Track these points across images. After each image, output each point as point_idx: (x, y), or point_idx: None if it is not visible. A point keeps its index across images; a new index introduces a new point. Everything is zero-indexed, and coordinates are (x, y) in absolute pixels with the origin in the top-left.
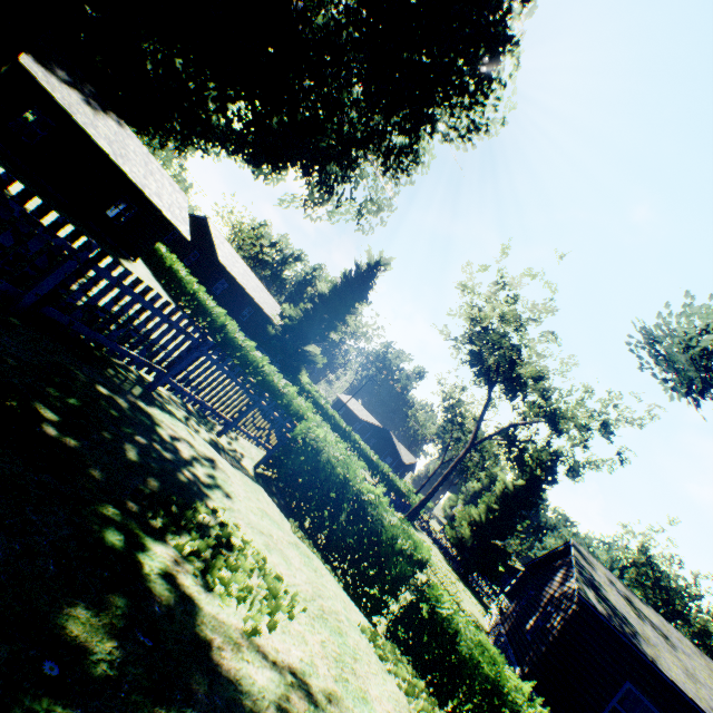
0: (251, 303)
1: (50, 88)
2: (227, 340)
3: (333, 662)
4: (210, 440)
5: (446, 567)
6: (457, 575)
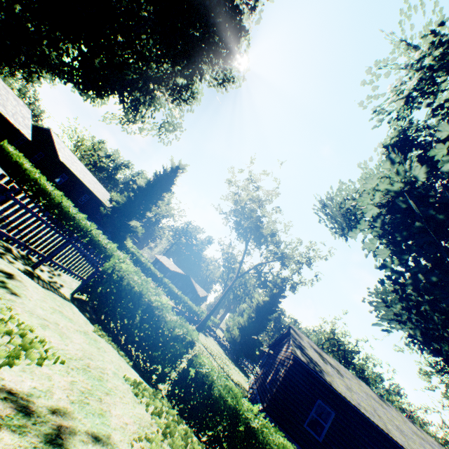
0: (87, 191)
1: None
2: (63, 213)
3: (78, 393)
4: (24, 270)
5: (224, 356)
6: (231, 360)
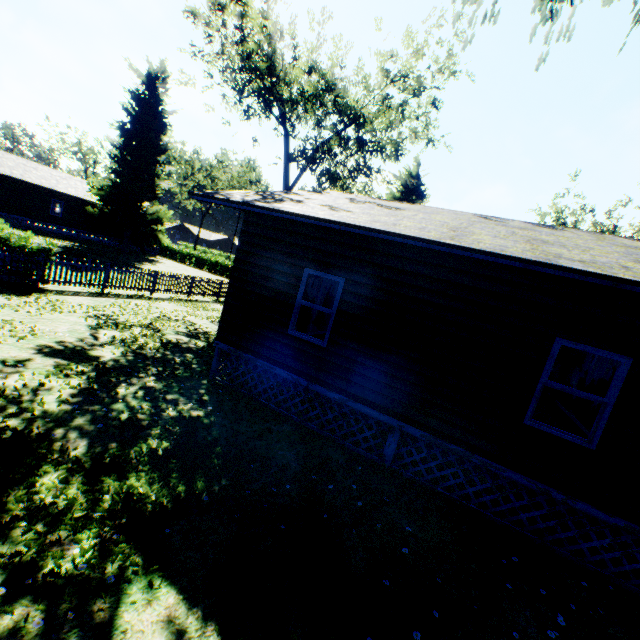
0: (50, 194)
1: None
2: None
3: None
4: None
5: None
6: None
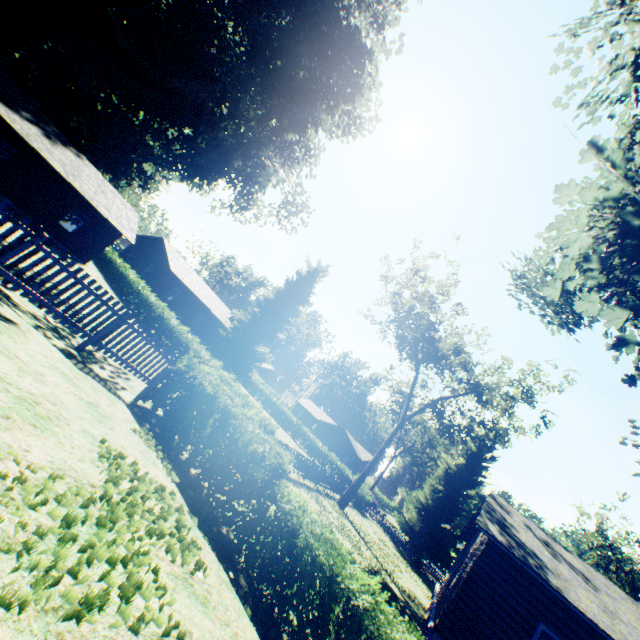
0: (203, 309)
1: (11, 121)
2: (163, 326)
3: None
4: (63, 348)
5: (392, 551)
6: (407, 562)
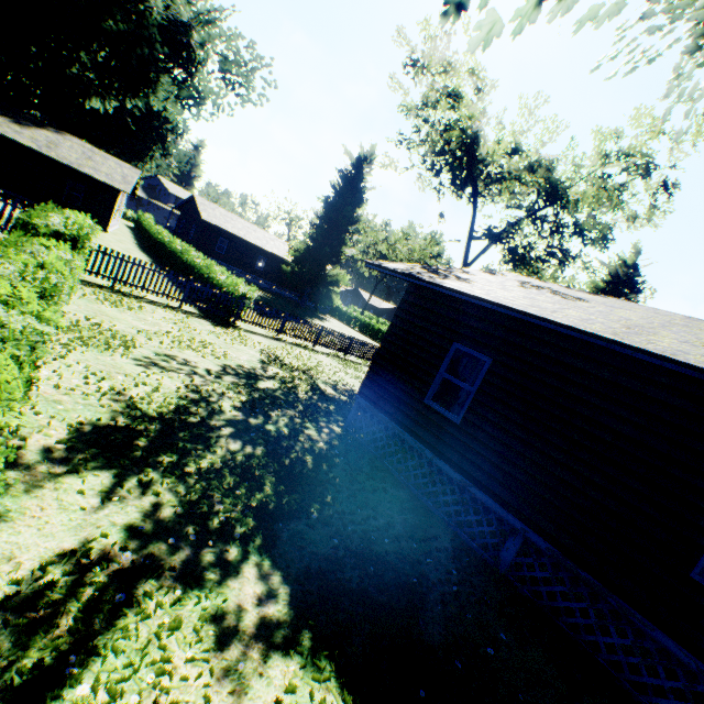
0: (259, 252)
1: None
2: (173, 256)
3: None
4: None
5: None
6: None
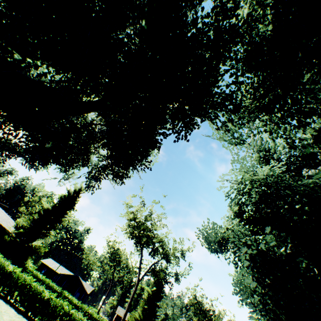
0: None
1: None
2: None
3: None
4: None
5: None
6: None
